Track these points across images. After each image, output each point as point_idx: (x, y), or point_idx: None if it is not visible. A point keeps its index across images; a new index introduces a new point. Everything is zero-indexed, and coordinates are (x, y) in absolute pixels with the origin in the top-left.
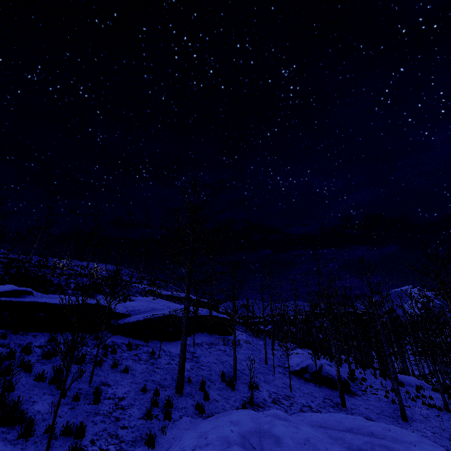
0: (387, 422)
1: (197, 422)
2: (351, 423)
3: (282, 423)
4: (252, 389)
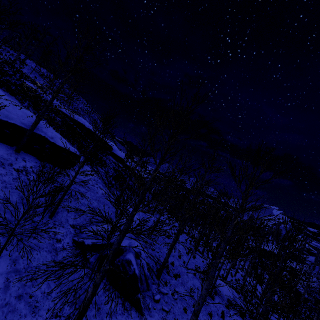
0: None
1: None
2: None
3: None
4: None
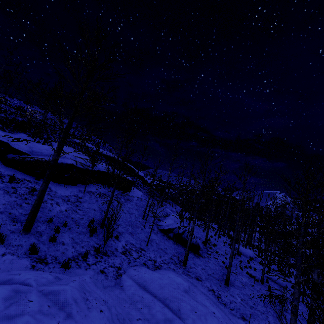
0: (212, 284)
1: (19, 262)
2: (170, 292)
3: (27, 323)
4: (106, 240)
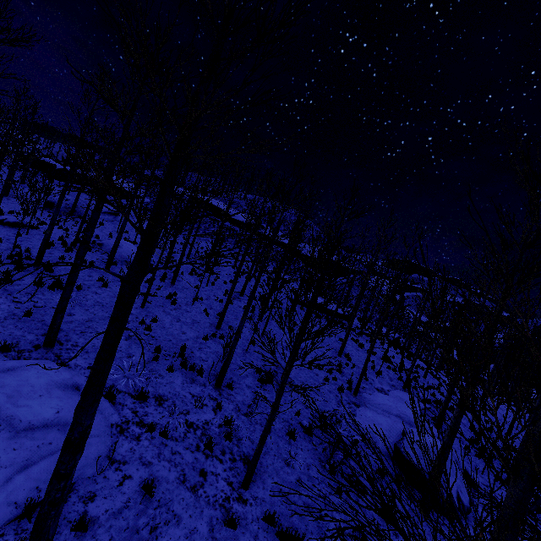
0: None
1: None
2: None
3: None
4: None
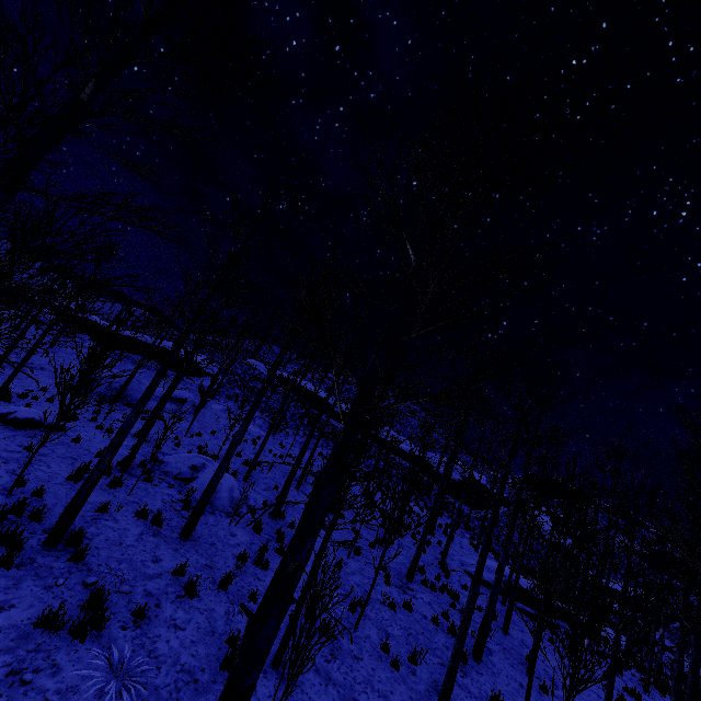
0: None
1: None
2: None
3: None
4: None
